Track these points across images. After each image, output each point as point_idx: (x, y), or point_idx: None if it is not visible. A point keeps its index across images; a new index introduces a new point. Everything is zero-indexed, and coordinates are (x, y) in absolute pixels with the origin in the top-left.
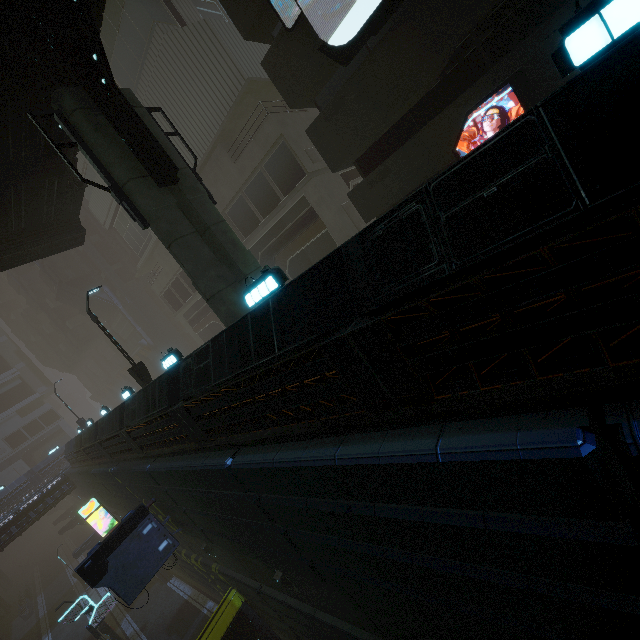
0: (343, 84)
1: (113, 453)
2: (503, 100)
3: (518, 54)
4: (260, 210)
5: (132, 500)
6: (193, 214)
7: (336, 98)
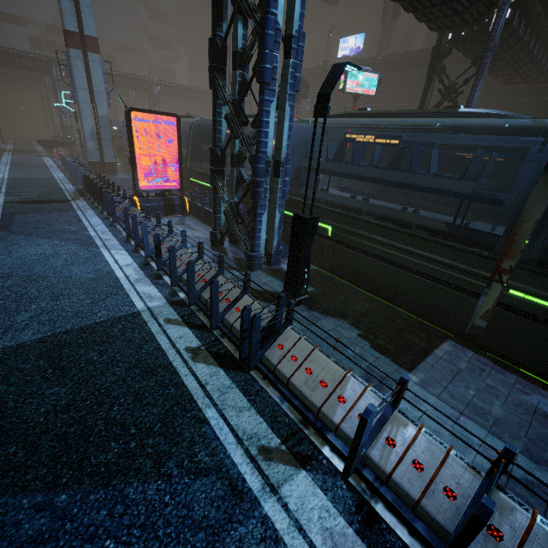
0: None
1: None
2: None
3: None
4: None
5: None
6: (389, 31)
7: None
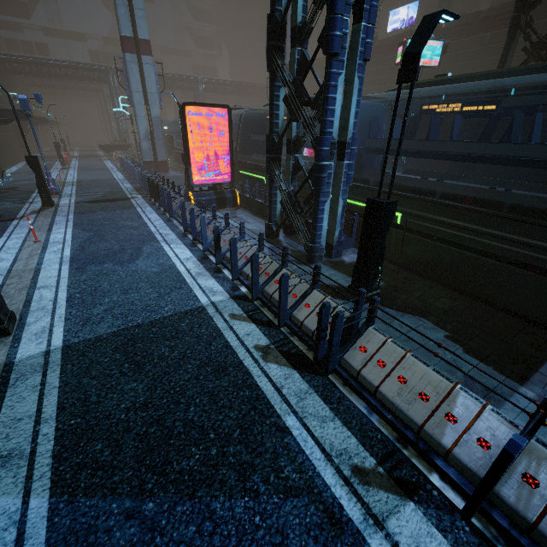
0: None
1: None
2: None
3: None
4: None
5: None
6: None
7: None
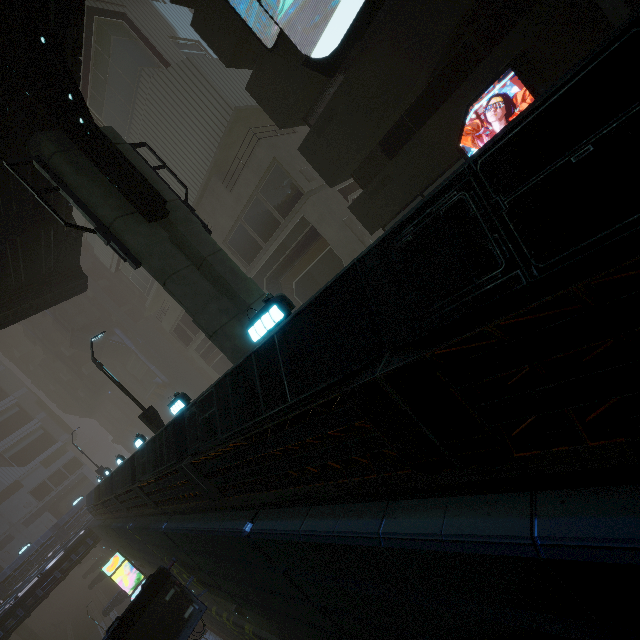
0: (331, 96)
1: (130, 507)
2: (506, 86)
3: (516, 36)
4: (261, 235)
5: (154, 557)
6: (188, 247)
7: (326, 111)
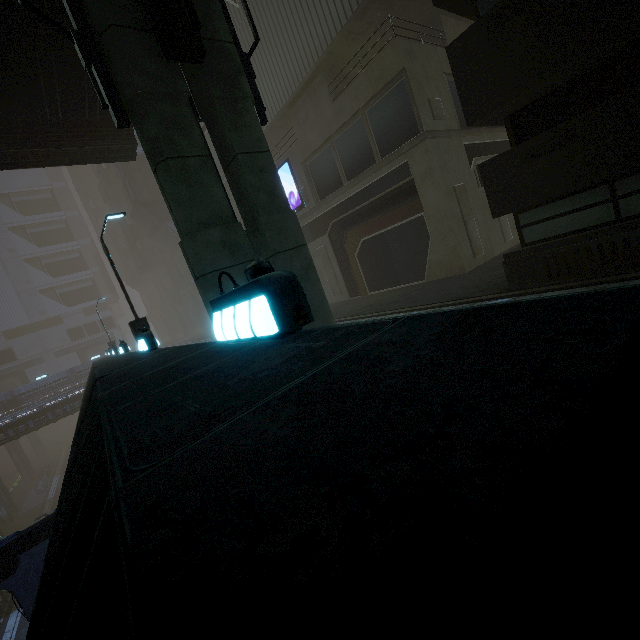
0: None
1: None
2: None
3: None
4: (346, 169)
5: None
6: (219, 126)
7: None
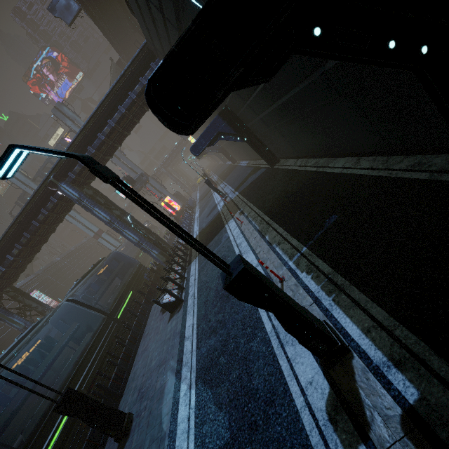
0: None
1: None
2: None
3: None
4: None
5: None
6: None
7: None
